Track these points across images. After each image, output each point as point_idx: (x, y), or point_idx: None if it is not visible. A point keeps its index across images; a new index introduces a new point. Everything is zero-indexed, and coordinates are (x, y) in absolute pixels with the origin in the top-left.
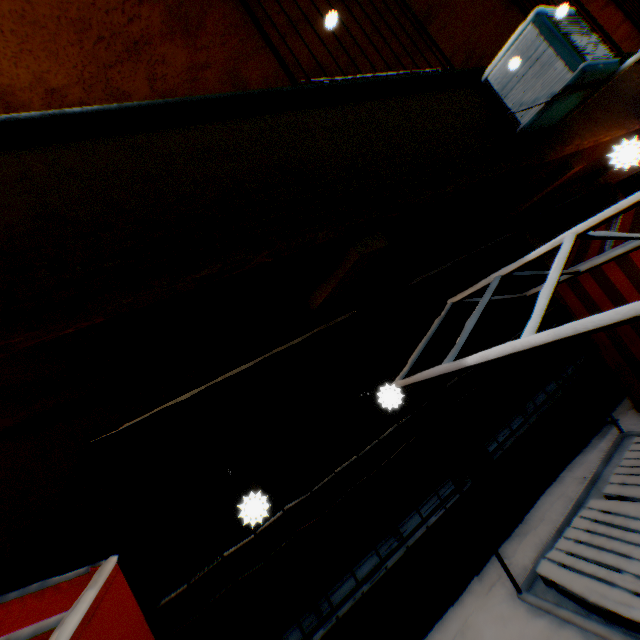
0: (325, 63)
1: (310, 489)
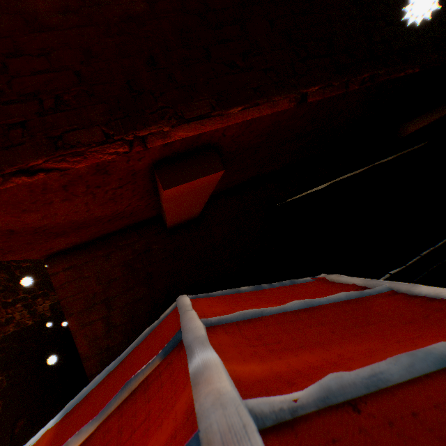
0: None
1: (404, 264)
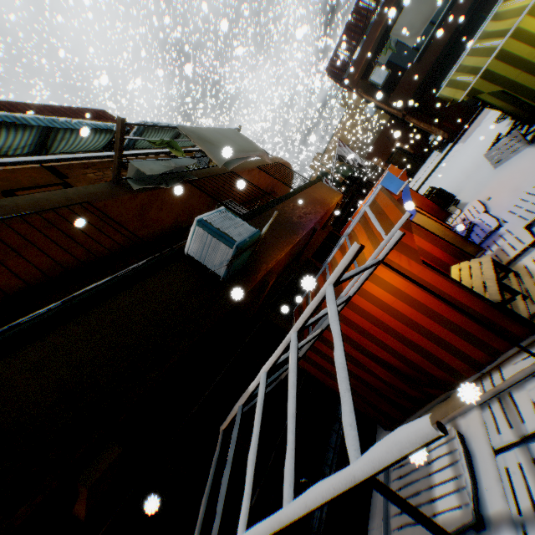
0: (62, 258)
1: None
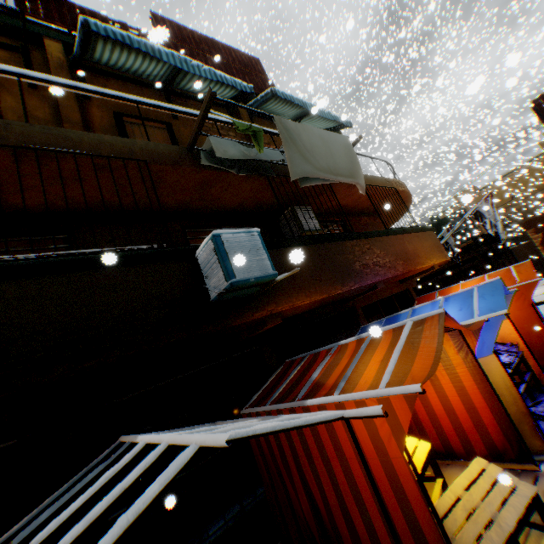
0: (109, 199)
1: None
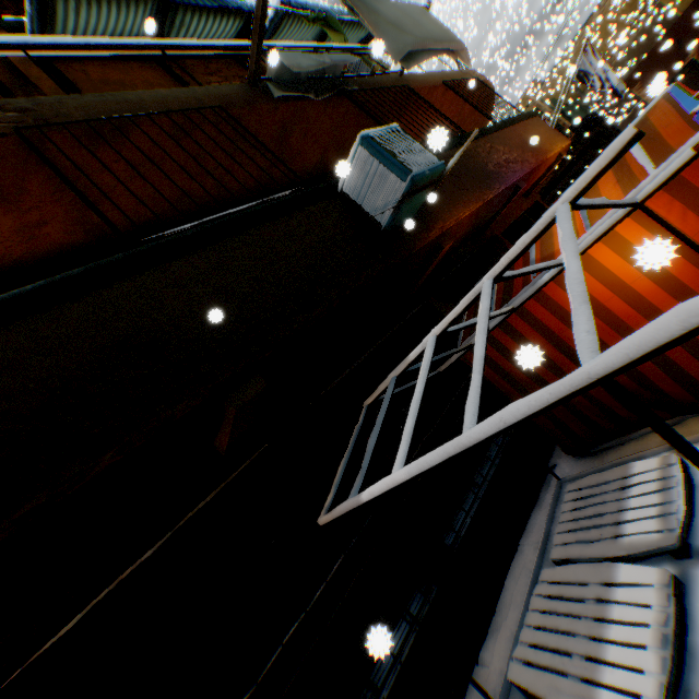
0: (189, 188)
1: (255, 678)
